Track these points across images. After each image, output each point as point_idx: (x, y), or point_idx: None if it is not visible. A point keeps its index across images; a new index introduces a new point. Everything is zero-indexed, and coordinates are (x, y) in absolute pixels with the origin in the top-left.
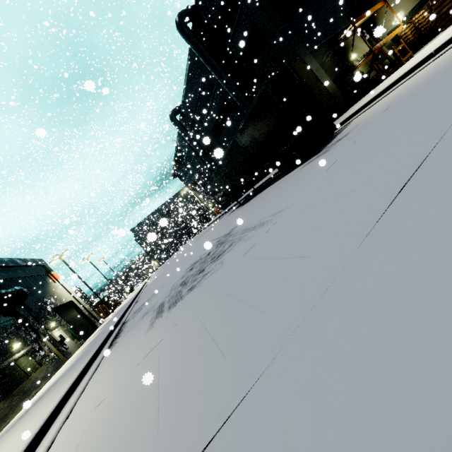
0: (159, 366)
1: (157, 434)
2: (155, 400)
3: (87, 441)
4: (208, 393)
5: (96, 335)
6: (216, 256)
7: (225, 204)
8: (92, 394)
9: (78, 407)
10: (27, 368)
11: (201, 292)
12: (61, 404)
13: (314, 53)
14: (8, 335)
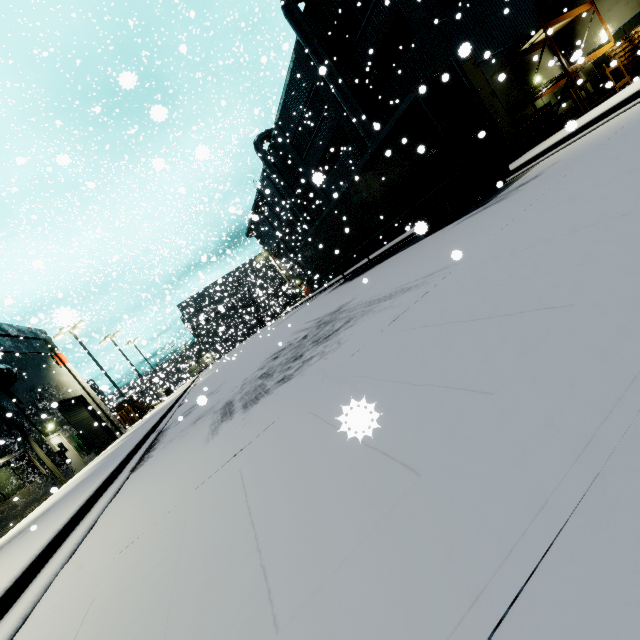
0: (247, 491)
1: (276, 626)
2: (251, 551)
3: (102, 615)
4: (401, 544)
5: (115, 447)
6: (322, 337)
7: (319, 281)
8: (109, 532)
9: (83, 552)
10: (5, 486)
11: (308, 381)
12: (54, 544)
13: (482, 66)
14: None
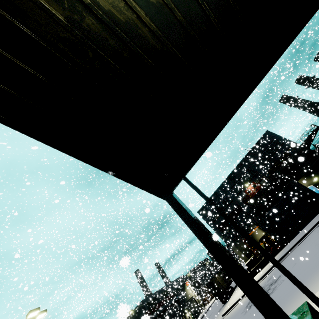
0: None
1: None
2: None
3: None
4: None
5: None
6: None
7: None
8: None
9: None
10: None
11: None
12: None
13: (237, 243)
14: (175, 315)
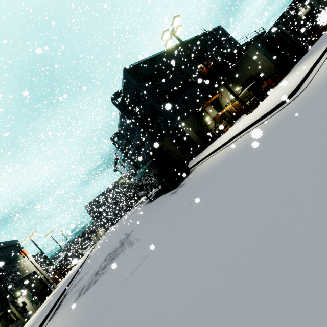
0: None
1: None
2: None
3: None
4: None
5: (48, 301)
6: (113, 258)
7: None
8: None
9: None
10: None
11: (94, 288)
12: None
13: (185, 119)
14: None
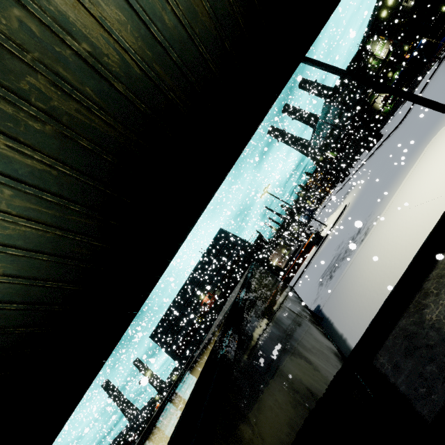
0: None
1: None
2: None
3: None
4: None
5: None
6: None
7: None
8: None
9: None
10: None
11: None
12: None
13: None
14: None
